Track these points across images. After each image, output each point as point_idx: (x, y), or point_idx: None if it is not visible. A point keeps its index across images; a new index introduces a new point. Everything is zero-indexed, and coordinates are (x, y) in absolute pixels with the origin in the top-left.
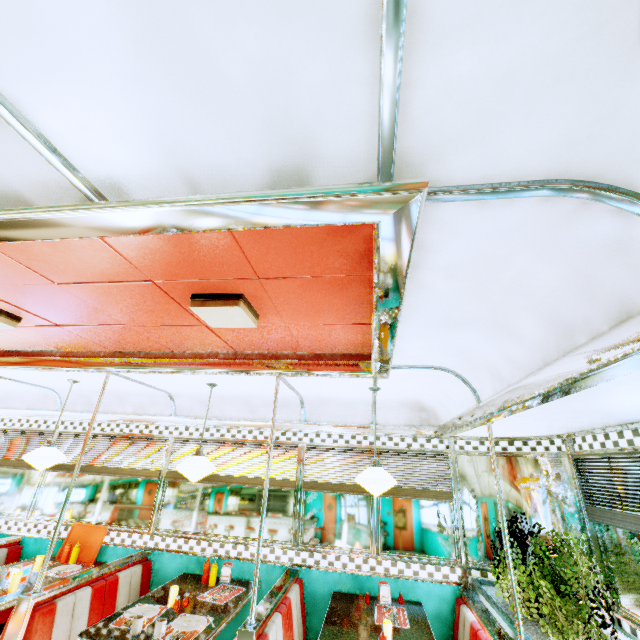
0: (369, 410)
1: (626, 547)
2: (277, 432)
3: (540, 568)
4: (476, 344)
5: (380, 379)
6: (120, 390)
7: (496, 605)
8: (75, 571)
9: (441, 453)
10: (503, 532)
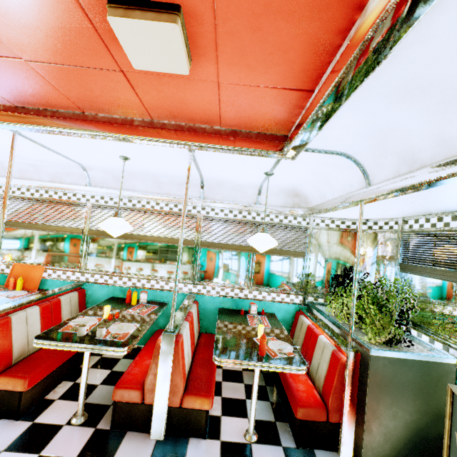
0: (255, 193)
1: (423, 287)
2: (180, 205)
3: (371, 298)
4: (407, 123)
5: (280, 164)
6: (32, 159)
7: (328, 316)
8: (23, 295)
9: (303, 227)
10: (355, 278)
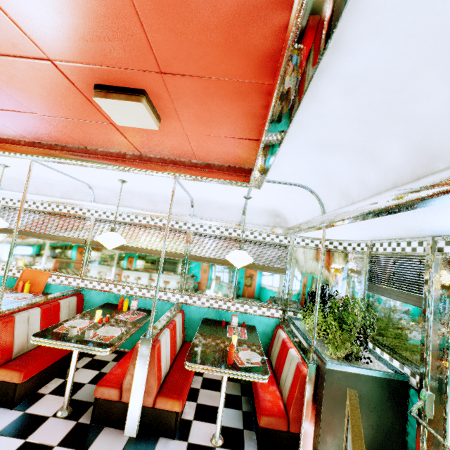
0: (240, 213)
1: (386, 307)
2: (172, 221)
3: (333, 315)
4: (338, 167)
5: (253, 190)
6: (47, 178)
7: (300, 331)
8: (28, 297)
9: (284, 245)
10: (317, 295)
